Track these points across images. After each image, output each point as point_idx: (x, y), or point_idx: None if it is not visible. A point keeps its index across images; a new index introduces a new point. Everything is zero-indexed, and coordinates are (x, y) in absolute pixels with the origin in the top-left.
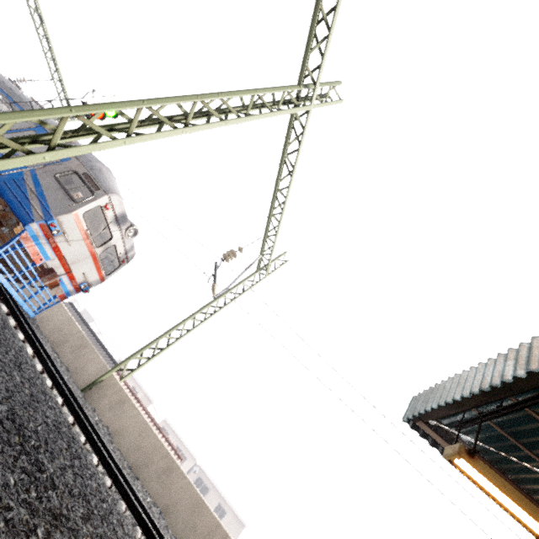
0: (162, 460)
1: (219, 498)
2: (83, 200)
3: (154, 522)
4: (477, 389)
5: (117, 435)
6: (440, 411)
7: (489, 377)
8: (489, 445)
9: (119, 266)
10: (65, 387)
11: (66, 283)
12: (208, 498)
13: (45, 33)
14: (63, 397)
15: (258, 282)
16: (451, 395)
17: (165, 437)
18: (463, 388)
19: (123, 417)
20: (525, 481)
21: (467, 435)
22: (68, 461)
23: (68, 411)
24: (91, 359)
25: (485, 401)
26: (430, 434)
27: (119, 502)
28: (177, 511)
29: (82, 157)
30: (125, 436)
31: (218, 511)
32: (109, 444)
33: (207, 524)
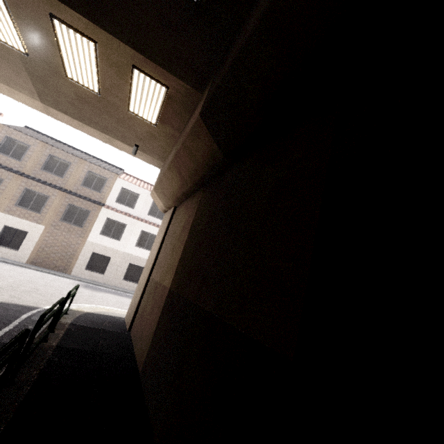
0: None
1: None
2: None
3: None
4: None
5: None
6: None
7: None
8: None
9: None
10: None
11: None
12: None
13: None
14: None
15: None
16: None
17: None
18: None
19: None
20: None
21: None
22: None
23: None
24: None
25: None
26: None
27: None
28: None
29: None
30: None
31: None
32: None
33: None
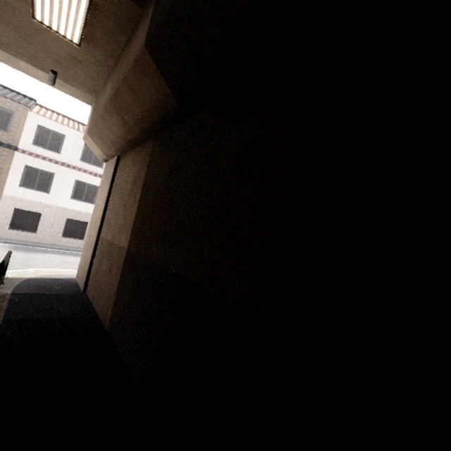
0: None
1: None
2: None
3: None
4: None
5: None
6: None
7: None
8: None
9: None
10: None
11: None
12: None
13: None
14: None
15: None
16: None
17: None
18: None
19: None
20: None
21: None
22: None
23: None
24: None
25: None
26: None
27: None
28: None
29: None
30: None
31: None
32: None
33: None
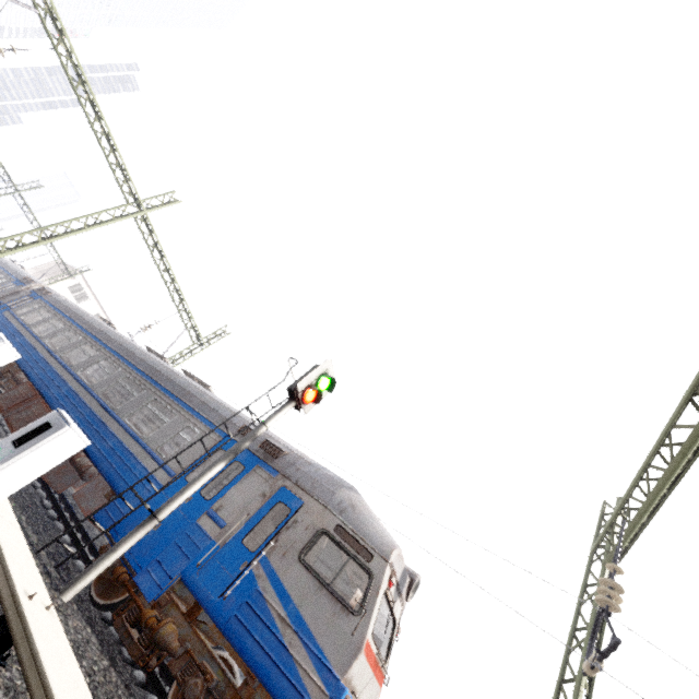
0: None
1: None
2: (364, 601)
3: None
4: None
5: None
6: None
7: None
8: None
9: None
10: None
11: None
12: None
13: (165, 266)
14: None
15: None
16: None
17: None
18: None
19: None
20: None
21: None
22: None
23: None
24: None
25: None
26: None
27: None
28: None
29: (314, 486)
30: None
31: None
32: None
33: None
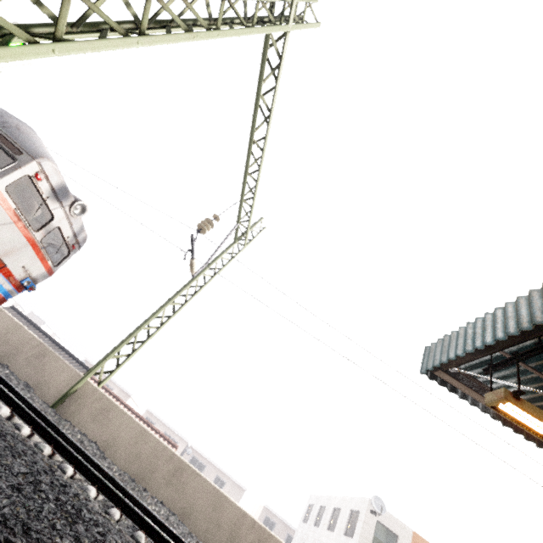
0: (167, 463)
1: (216, 472)
2: (2, 169)
3: (178, 537)
4: (514, 330)
5: (108, 448)
6: (464, 357)
7: (527, 316)
8: (508, 381)
9: (69, 253)
10: (29, 409)
11: (2, 281)
12: (205, 473)
13: None
14: (30, 423)
15: (237, 254)
16: (479, 340)
17: (154, 429)
18: (495, 331)
19: (111, 426)
20: (540, 408)
21: (485, 376)
22: (68, 536)
23: (42, 440)
24: (56, 368)
25: (520, 340)
26: (449, 381)
27: (136, 534)
28: (196, 512)
29: None
30: (118, 447)
31: (217, 483)
32: (101, 461)
33: (232, 516)
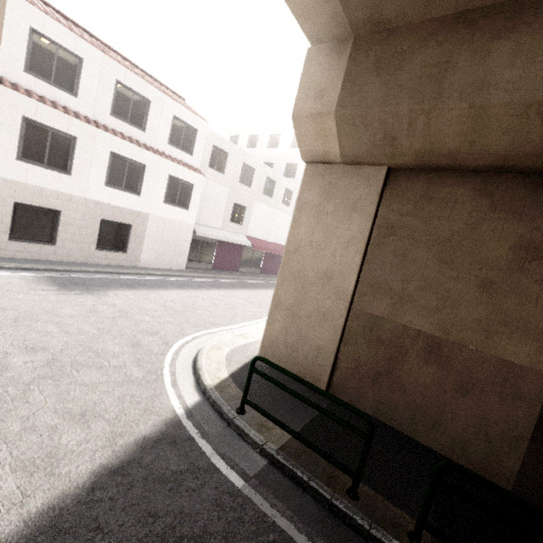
0: None
1: None
2: None
3: None
4: None
5: None
6: None
7: None
8: None
9: None
10: None
11: None
12: None
13: None
14: None
15: None
16: None
17: (156, 81)
18: None
19: None
20: None
21: None
22: None
23: None
24: None
25: None
26: None
27: None
28: None
29: None
30: None
31: None
32: None
33: None
